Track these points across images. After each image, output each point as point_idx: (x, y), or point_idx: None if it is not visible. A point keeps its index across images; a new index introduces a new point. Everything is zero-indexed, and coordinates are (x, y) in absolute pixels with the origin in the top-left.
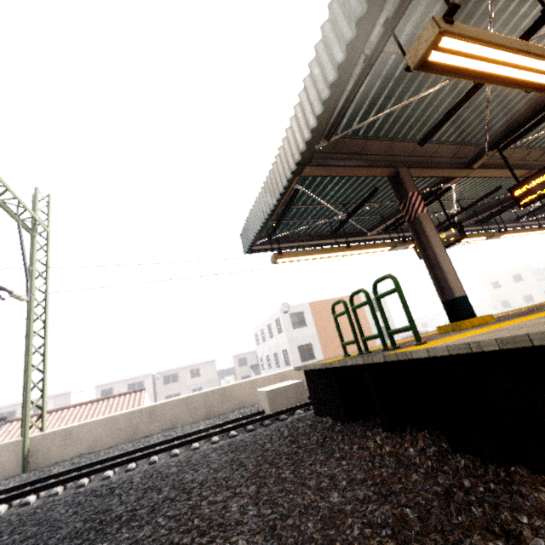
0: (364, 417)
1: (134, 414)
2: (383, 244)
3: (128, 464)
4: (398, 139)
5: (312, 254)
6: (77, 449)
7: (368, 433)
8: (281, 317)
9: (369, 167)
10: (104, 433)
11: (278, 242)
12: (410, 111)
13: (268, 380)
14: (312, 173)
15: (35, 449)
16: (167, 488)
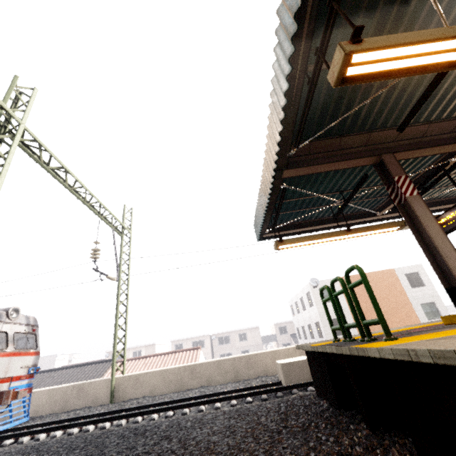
0: (358, 407)
1: (180, 369)
2: (389, 225)
3: (168, 411)
4: (377, 129)
5: (311, 239)
6: (143, 391)
7: (350, 427)
8: (310, 291)
9: (347, 160)
10: (160, 382)
11: (286, 229)
12: (381, 103)
13: (289, 352)
14: (291, 174)
15: (118, 386)
16: (175, 440)
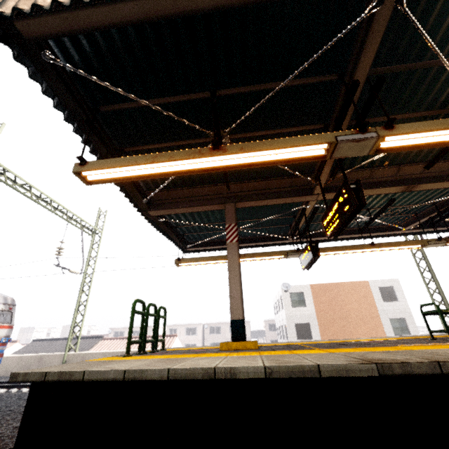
0: None
1: (118, 354)
2: (273, 253)
3: None
4: (221, 183)
5: (204, 260)
6: None
7: None
8: (282, 295)
9: (198, 206)
10: None
11: (208, 245)
12: None
13: None
14: (157, 214)
15: (68, 361)
16: None
